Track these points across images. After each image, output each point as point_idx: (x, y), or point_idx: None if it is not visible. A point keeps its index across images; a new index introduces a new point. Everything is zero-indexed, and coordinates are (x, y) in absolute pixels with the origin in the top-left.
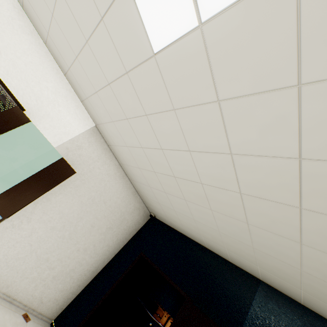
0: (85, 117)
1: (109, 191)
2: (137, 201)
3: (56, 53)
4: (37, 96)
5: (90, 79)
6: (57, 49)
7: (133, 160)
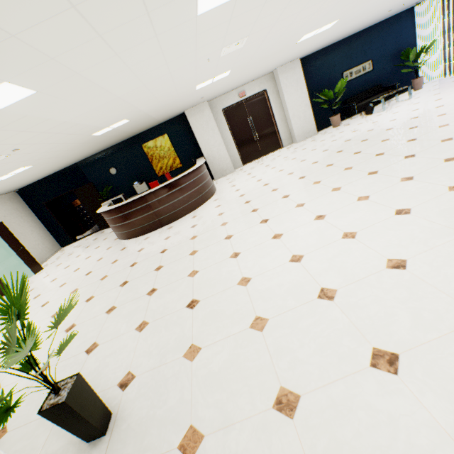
0: None
1: None
2: (5, 197)
3: None
4: None
5: None
6: None
7: None
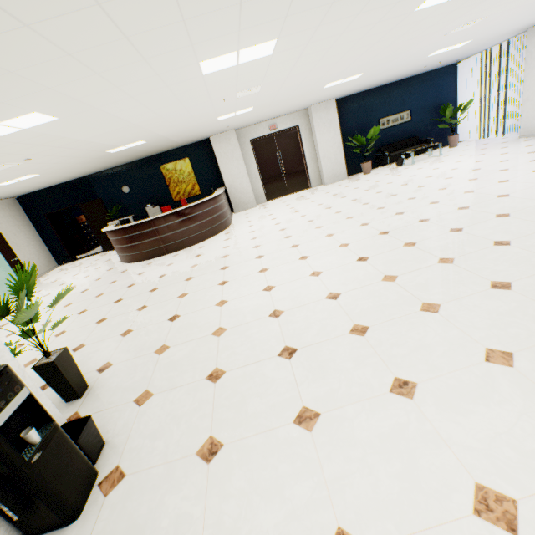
0: None
1: None
2: (3, 203)
3: None
4: None
5: None
6: None
7: None
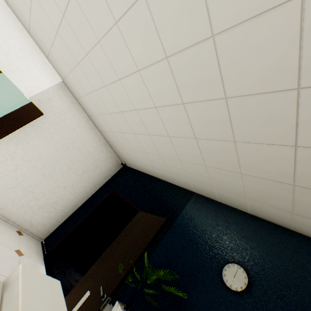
0: (52, 73)
1: (82, 140)
2: (109, 151)
3: (17, 11)
4: (6, 52)
5: (45, 32)
6: (16, 7)
7: (95, 108)
